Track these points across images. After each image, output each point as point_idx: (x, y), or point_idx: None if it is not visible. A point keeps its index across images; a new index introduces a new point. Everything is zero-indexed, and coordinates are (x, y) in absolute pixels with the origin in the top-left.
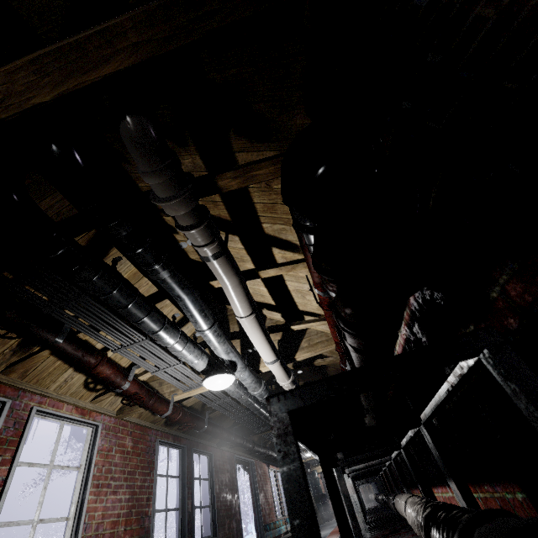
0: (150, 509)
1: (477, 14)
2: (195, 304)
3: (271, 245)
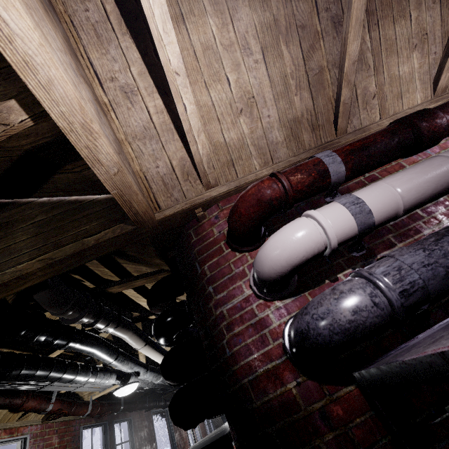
0: None
1: (211, 306)
2: (101, 352)
3: None
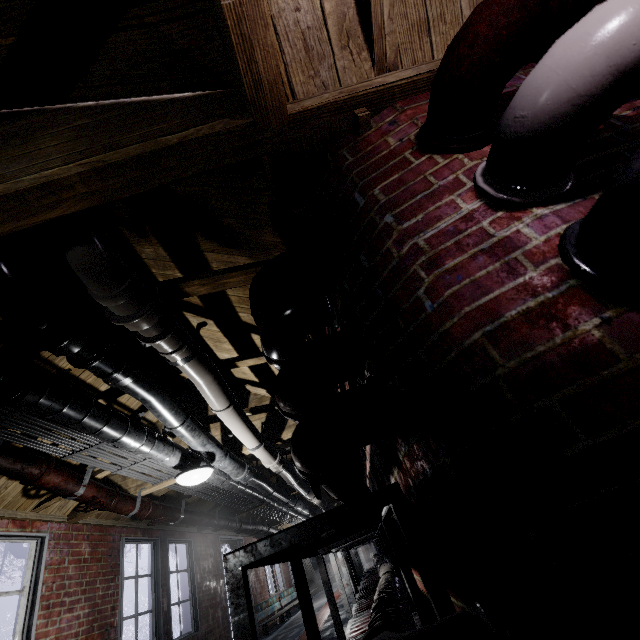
0: (117, 619)
1: (389, 247)
2: (163, 404)
3: (250, 332)
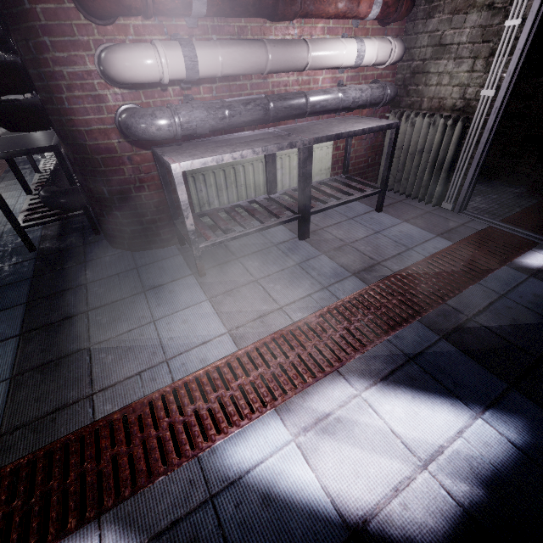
0: None
1: (48, 58)
2: None
3: None
